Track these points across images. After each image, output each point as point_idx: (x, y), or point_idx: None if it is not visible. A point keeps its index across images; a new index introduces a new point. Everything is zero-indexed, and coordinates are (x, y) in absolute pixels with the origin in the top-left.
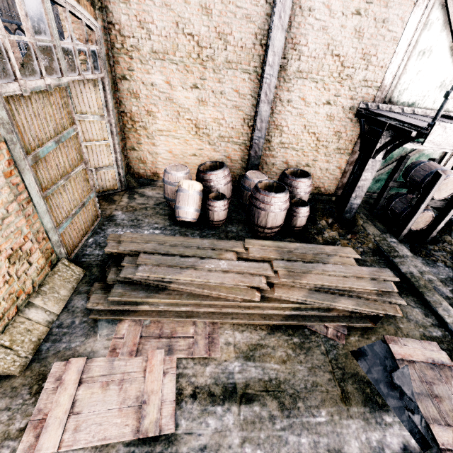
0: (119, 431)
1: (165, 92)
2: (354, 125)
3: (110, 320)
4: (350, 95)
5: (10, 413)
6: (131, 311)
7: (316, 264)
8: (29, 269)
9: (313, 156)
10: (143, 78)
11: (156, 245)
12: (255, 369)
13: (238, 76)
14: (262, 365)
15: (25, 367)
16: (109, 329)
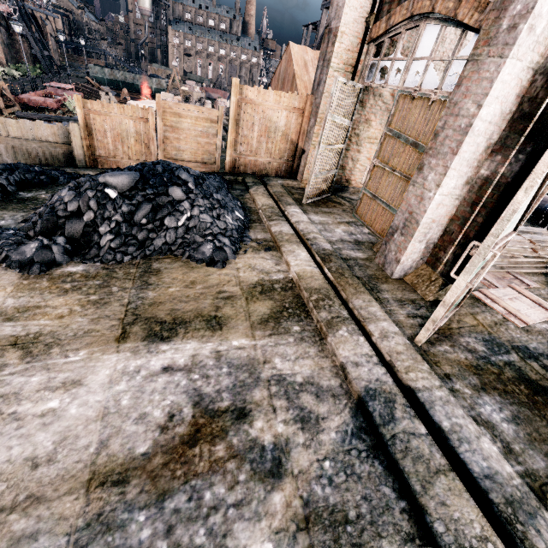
0: (545, 315)
1: (387, 103)
2: None
3: None
4: None
5: (487, 313)
6: None
7: (541, 236)
8: None
9: None
10: (375, 89)
11: None
12: None
13: None
14: None
15: None
16: None
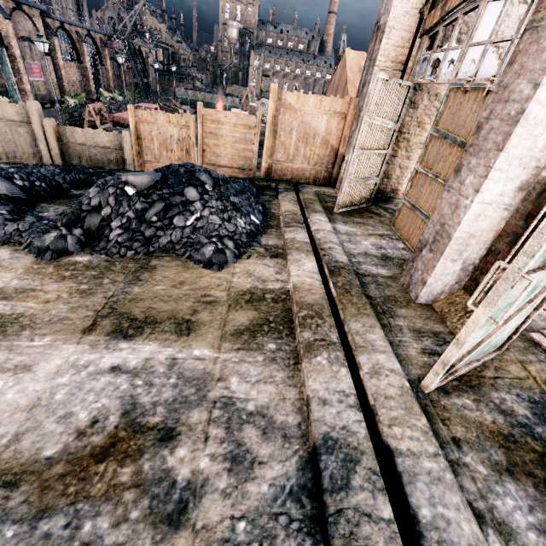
0: None
1: None
2: None
3: None
4: None
5: None
6: None
7: None
8: None
9: None
10: (430, 89)
11: None
12: None
13: None
14: None
15: None
16: None
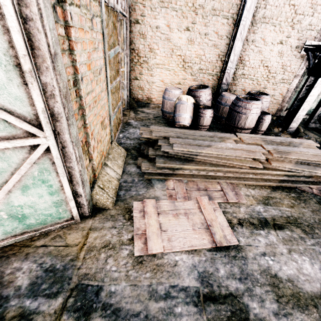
0: (200, 242)
1: (165, 33)
2: (297, 60)
3: (159, 180)
4: (297, 36)
5: (117, 229)
6: (172, 174)
7: (293, 147)
8: (105, 138)
9: (264, 85)
10: (150, 23)
11: (177, 133)
12: (274, 210)
13: (219, 21)
14: (278, 208)
15: (113, 204)
16: (161, 184)
